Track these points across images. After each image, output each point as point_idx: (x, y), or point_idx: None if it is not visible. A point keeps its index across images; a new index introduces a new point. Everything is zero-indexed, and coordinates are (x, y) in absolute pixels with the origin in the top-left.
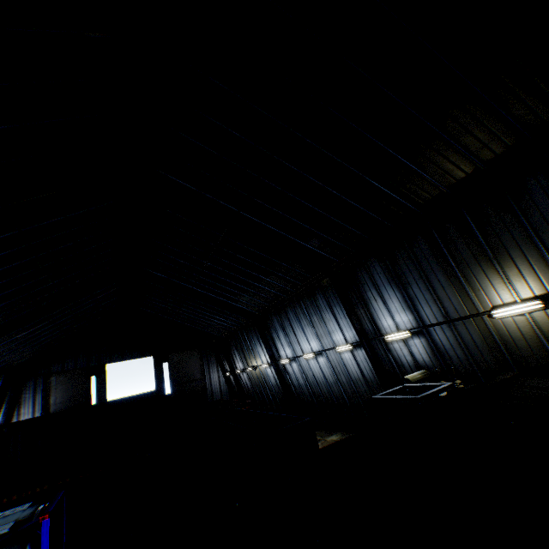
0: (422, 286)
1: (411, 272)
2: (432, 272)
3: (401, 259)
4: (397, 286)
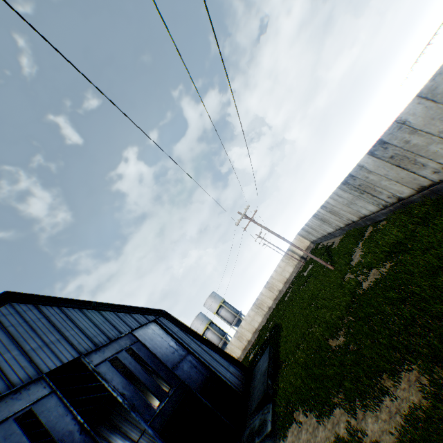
0: (126, 423)
1: (119, 419)
2: (127, 414)
3: (112, 416)
4: (116, 430)
